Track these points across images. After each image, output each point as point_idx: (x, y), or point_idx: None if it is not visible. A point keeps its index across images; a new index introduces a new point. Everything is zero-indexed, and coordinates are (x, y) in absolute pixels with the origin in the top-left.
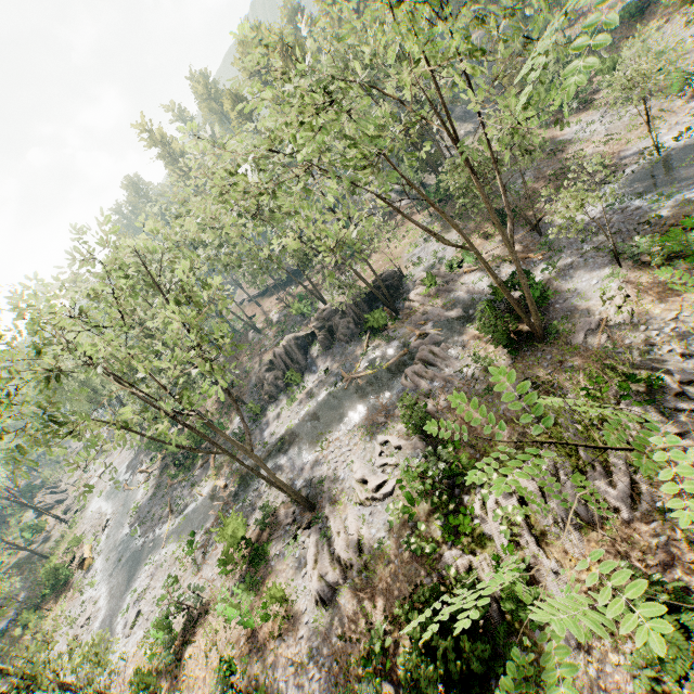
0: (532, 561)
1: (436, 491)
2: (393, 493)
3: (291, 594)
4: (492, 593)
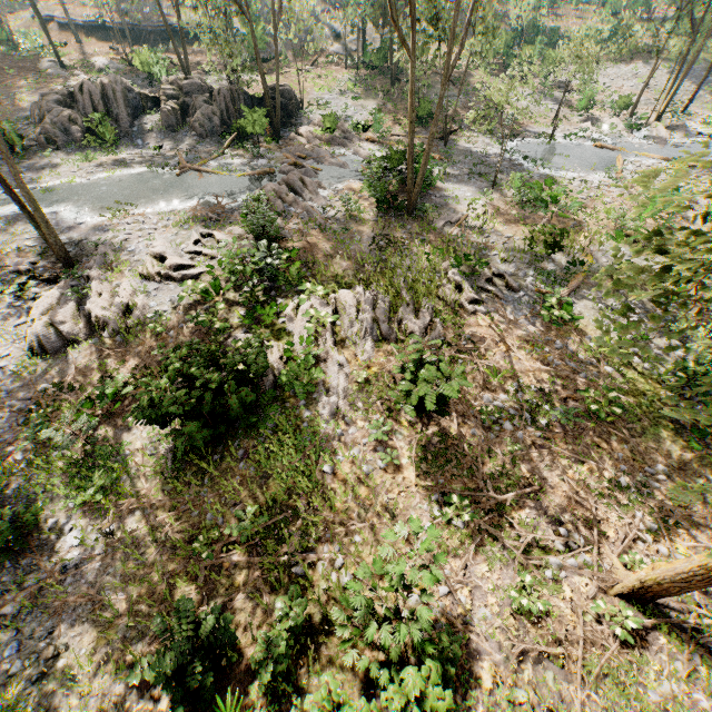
0: (324, 355)
1: (254, 278)
2: (196, 279)
3: None
4: (273, 370)
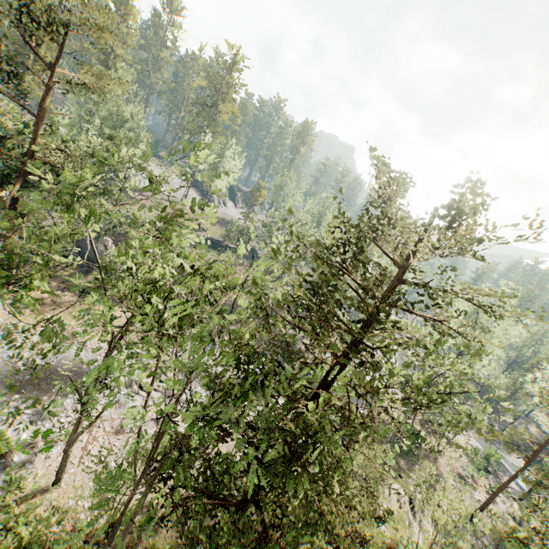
0: None
1: None
2: None
3: None
4: None
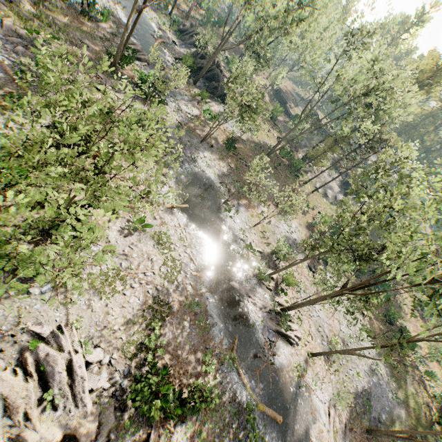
0: None
1: None
2: None
3: None
4: None
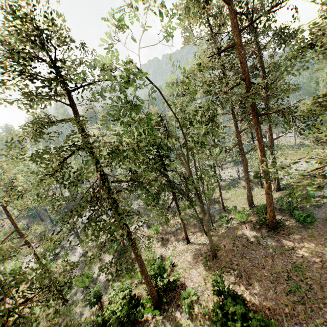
0: (138, 234)
1: None
2: None
3: (69, 259)
4: None
